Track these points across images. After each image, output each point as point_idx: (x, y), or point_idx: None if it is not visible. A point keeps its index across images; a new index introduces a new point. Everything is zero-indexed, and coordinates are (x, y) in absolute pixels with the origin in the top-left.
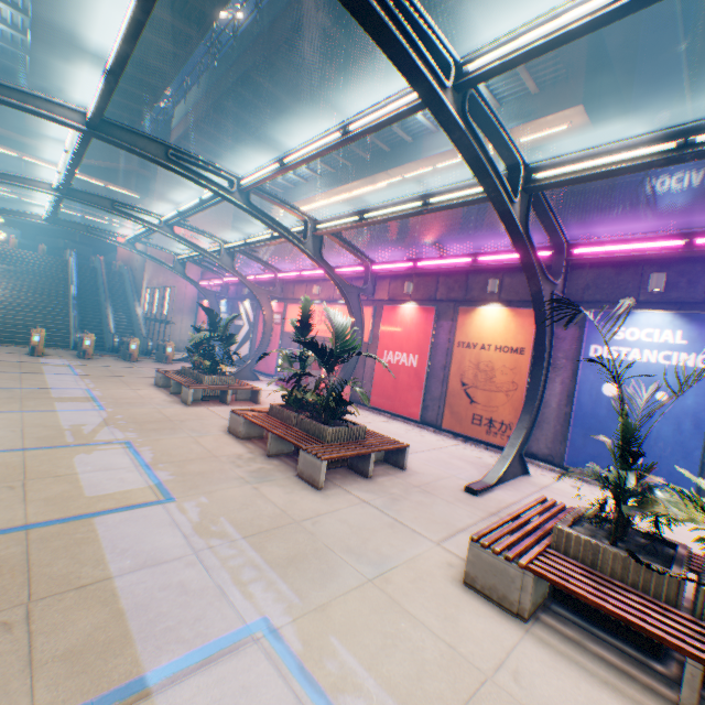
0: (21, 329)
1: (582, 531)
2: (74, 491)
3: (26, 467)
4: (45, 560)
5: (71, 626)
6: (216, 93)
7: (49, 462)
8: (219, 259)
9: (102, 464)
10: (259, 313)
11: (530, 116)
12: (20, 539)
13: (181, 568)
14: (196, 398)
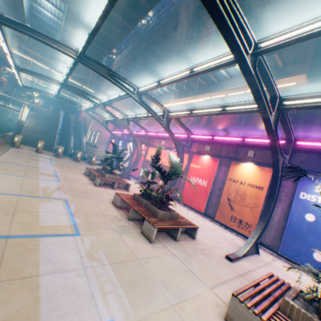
0: (35, 140)
1: (299, 304)
2: (35, 221)
3: (18, 204)
4: (10, 257)
5: (10, 302)
6: (134, 52)
7: (28, 203)
8: (122, 122)
9: (52, 209)
10: (135, 149)
11: (277, 76)
12: (2, 243)
13: (74, 277)
14: (101, 183)
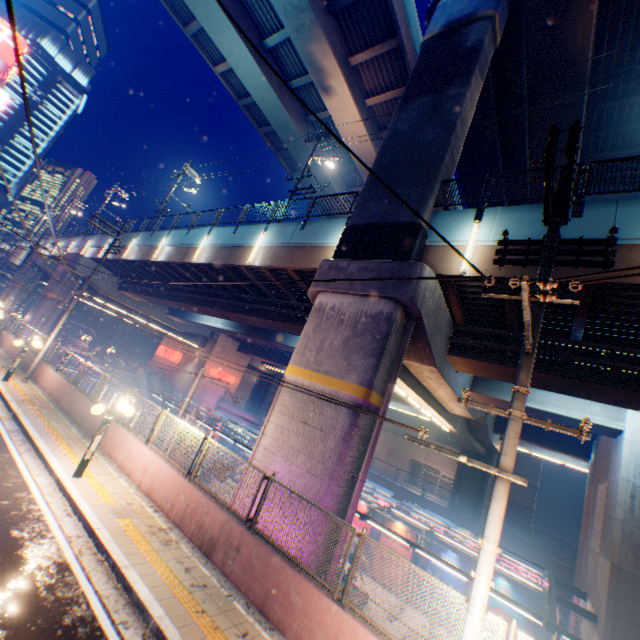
0: None
1: None
2: None
3: None
4: None
5: None
6: None
7: None
8: None
9: None
10: None
11: None
12: None
13: None
14: None
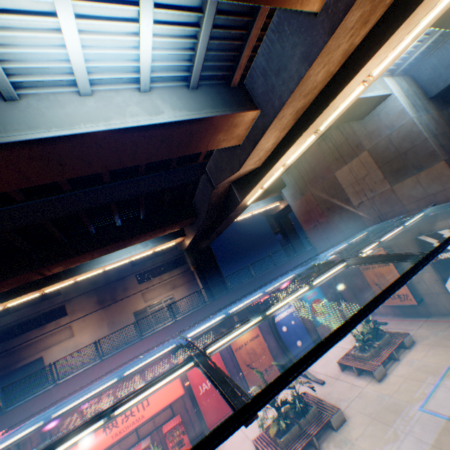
0: None
1: (364, 353)
2: None
3: None
4: None
5: (449, 439)
6: None
7: None
8: None
9: None
10: None
11: (163, 241)
12: None
13: (416, 432)
14: None
